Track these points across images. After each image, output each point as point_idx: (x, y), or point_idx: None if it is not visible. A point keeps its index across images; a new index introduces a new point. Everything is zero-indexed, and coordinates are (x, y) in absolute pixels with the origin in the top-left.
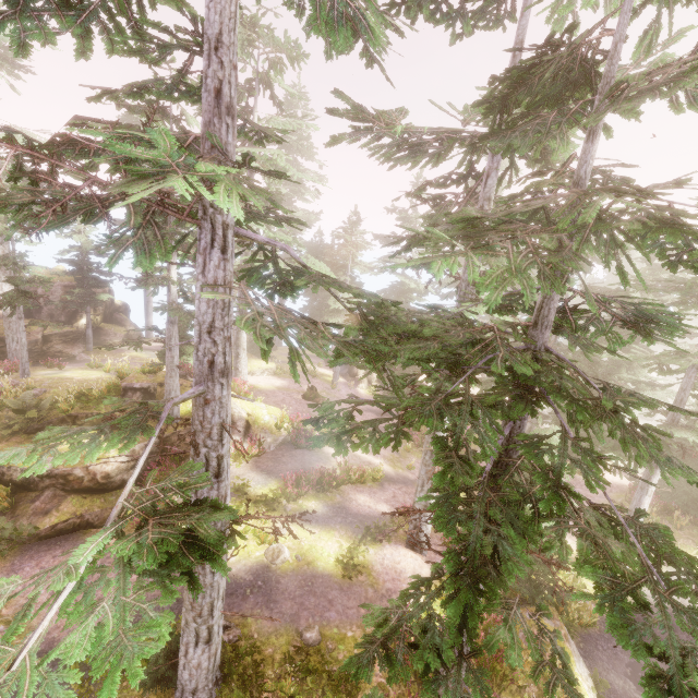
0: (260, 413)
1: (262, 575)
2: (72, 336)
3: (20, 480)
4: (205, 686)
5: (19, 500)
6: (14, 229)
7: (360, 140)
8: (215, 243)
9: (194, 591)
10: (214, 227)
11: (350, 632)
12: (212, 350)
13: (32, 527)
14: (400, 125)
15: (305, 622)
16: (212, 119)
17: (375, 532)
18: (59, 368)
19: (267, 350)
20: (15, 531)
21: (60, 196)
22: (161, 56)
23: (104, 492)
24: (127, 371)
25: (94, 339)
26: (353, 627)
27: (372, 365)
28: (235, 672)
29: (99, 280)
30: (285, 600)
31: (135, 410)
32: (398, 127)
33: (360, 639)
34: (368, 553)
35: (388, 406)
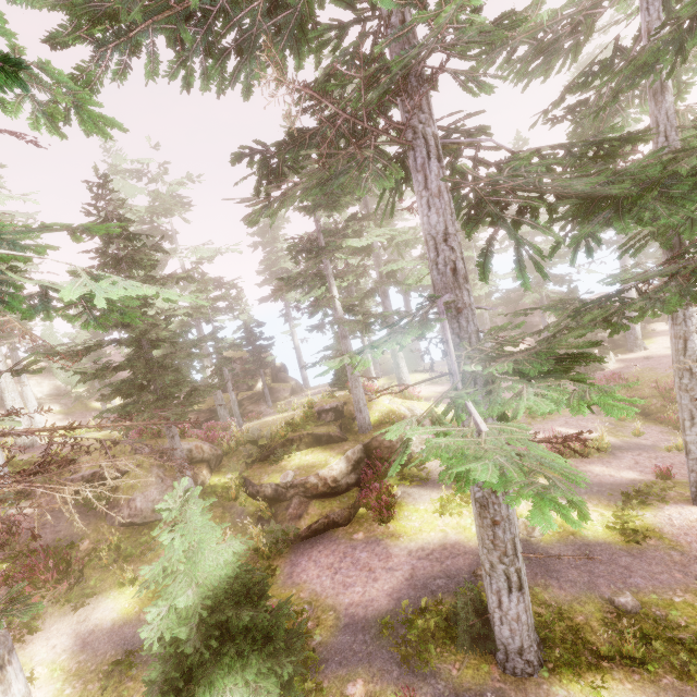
0: (439, 411)
1: (524, 548)
2: (256, 397)
3: (271, 494)
4: (529, 647)
5: (275, 510)
6: (275, 216)
7: (495, 62)
8: (430, 155)
9: (492, 526)
10: (426, 140)
11: (676, 597)
12: (451, 258)
13: (294, 528)
14: (544, 11)
15: (607, 589)
16: (403, 48)
17: (639, 496)
18: (258, 419)
19: (486, 266)
20: (283, 533)
21: (308, 164)
22: (341, 38)
23: (336, 495)
24: (313, 400)
25: (270, 398)
26: (677, 592)
27: (625, 221)
28: (552, 637)
29: (264, 346)
30: (567, 569)
31: (414, 313)
32: (542, 14)
33: (696, 604)
34: (643, 517)
35: (650, 277)
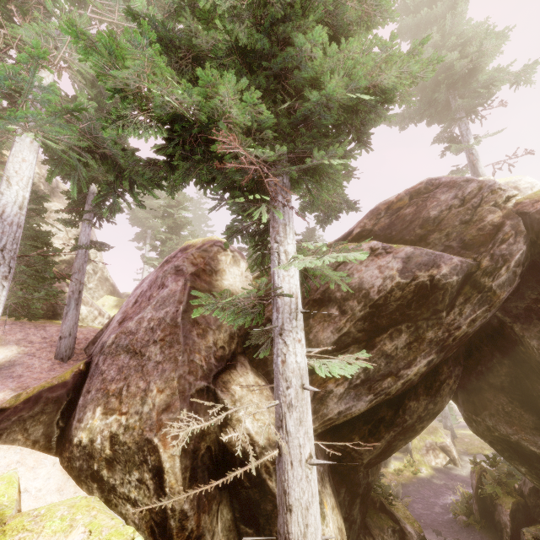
0: None
1: None
2: None
3: None
4: None
5: None
6: None
7: None
8: None
9: None
10: None
11: None
12: None
13: None
14: None
15: None
16: None
17: None
18: None
19: None
20: None
21: None
22: None
23: None
24: None
25: None
26: None
27: None
28: None
29: None
30: None
31: None
32: None
33: None
34: None
35: None
